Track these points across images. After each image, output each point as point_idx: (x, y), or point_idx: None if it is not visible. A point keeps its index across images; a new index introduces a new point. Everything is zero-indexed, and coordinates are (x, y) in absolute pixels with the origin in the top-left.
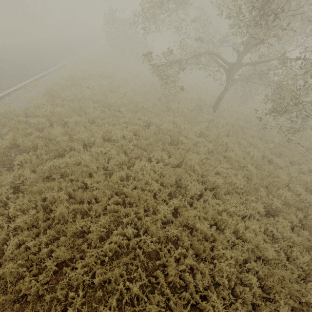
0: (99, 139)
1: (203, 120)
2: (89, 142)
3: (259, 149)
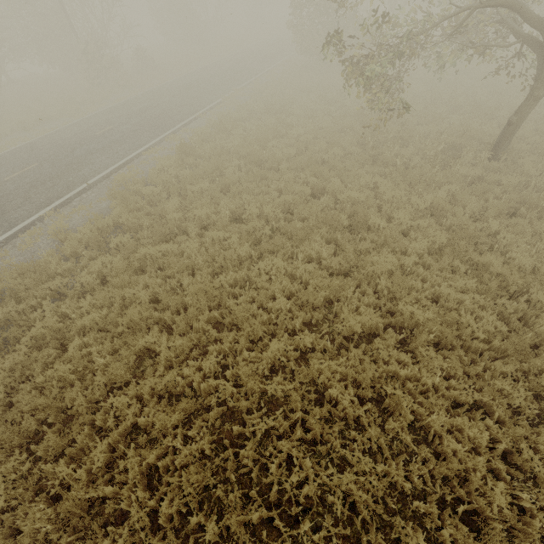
0: (223, 218)
1: (452, 180)
2: (210, 223)
3: None
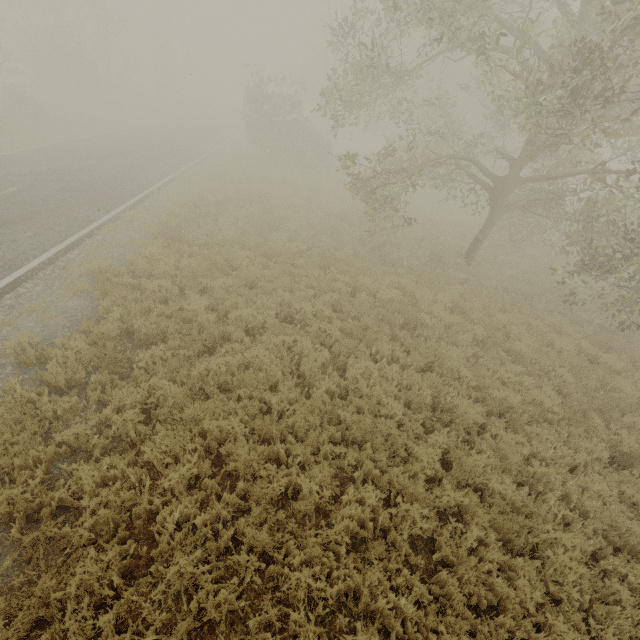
0: (274, 319)
1: (451, 282)
2: (255, 325)
3: (569, 336)
